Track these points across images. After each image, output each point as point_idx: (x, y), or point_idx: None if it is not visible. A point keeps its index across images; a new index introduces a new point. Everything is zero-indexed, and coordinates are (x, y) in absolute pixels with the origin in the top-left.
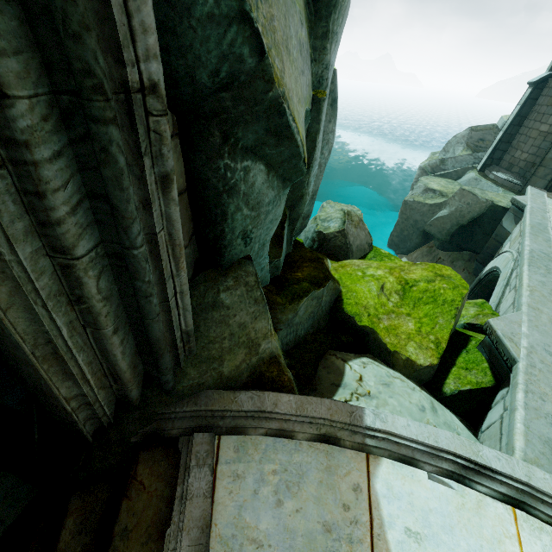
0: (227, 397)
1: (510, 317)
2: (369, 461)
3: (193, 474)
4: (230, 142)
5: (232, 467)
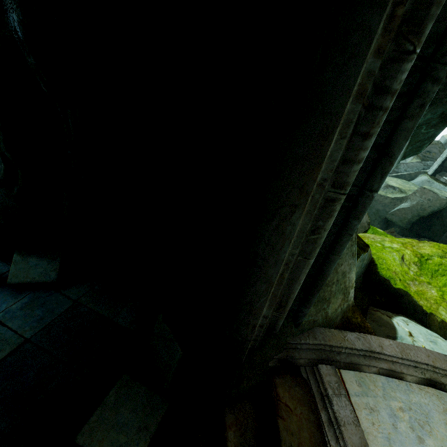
0: (337, 335)
1: None
2: None
3: (335, 402)
4: None
5: (363, 399)
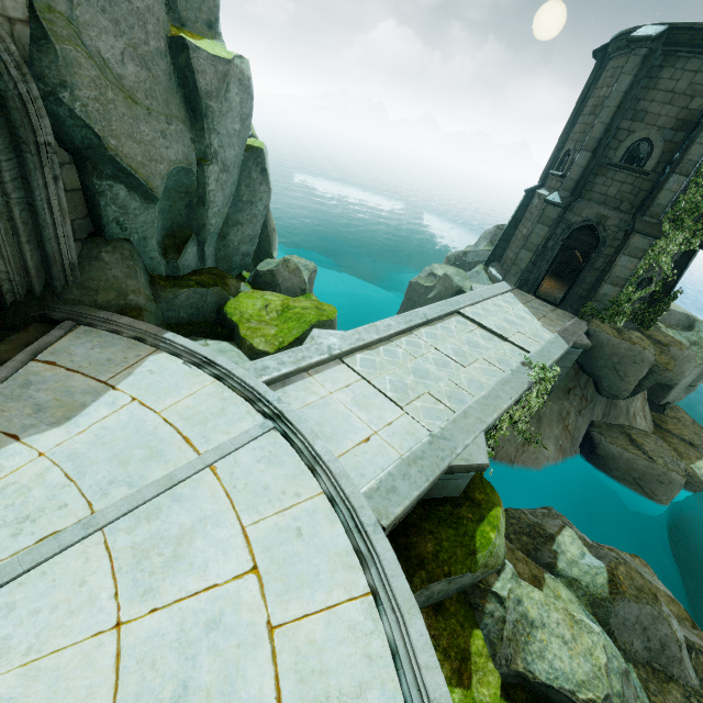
0: (93, 310)
1: (330, 331)
2: (156, 351)
3: (55, 330)
4: (98, 171)
5: (78, 335)
